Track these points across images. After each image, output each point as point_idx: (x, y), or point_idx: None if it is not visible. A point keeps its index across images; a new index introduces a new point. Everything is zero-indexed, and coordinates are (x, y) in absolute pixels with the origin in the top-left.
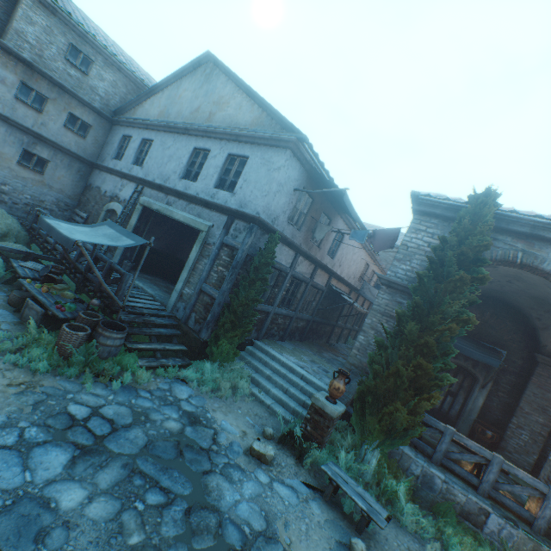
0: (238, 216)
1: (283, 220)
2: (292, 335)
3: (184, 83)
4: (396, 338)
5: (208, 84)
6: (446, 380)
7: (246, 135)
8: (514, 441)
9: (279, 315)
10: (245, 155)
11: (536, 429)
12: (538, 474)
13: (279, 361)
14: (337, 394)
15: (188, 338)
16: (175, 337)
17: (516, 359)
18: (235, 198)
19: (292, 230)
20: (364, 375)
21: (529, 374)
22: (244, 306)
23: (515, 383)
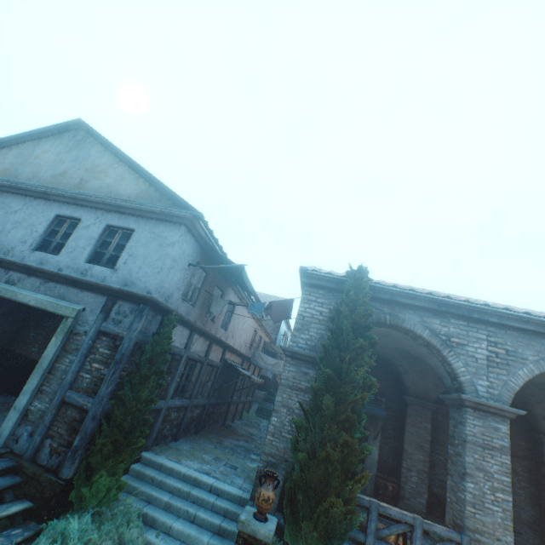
0: (123, 296)
1: (178, 297)
2: (187, 429)
3: (44, 143)
4: (314, 415)
5: (79, 150)
6: (367, 451)
7: (132, 207)
8: (408, 485)
9: (172, 408)
10: (130, 227)
11: (420, 467)
12: (431, 512)
13: (179, 474)
14: (268, 506)
15: (37, 485)
16: (10, 488)
17: (392, 403)
18: (117, 275)
19: (187, 306)
20: (288, 467)
21: (404, 415)
22: (133, 414)
23: (396, 426)
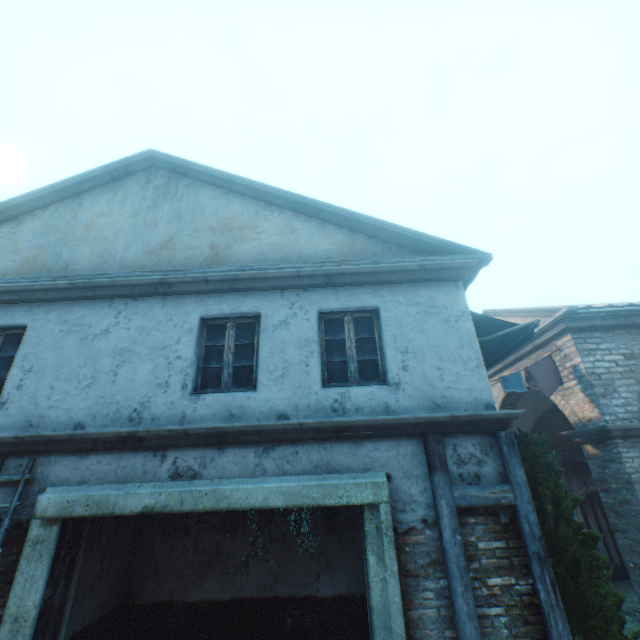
0: (455, 427)
1: None
2: None
3: (91, 201)
4: None
5: (174, 201)
6: None
7: (358, 271)
8: None
9: None
10: (367, 305)
11: None
12: None
13: None
14: None
15: None
16: None
17: None
18: (406, 392)
19: None
20: None
21: None
22: None
23: None
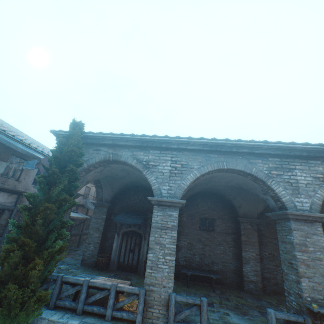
0: None
1: None
2: None
3: None
4: None
5: None
6: (59, 246)
7: None
8: None
9: None
10: None
11: None
12: (179, 277)
13: None
14: None
15: None
16: None
17: None
18: None
19: None
20: None
21: None
22: None
23: None
